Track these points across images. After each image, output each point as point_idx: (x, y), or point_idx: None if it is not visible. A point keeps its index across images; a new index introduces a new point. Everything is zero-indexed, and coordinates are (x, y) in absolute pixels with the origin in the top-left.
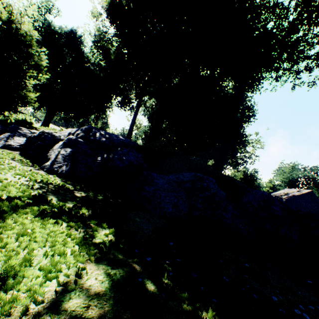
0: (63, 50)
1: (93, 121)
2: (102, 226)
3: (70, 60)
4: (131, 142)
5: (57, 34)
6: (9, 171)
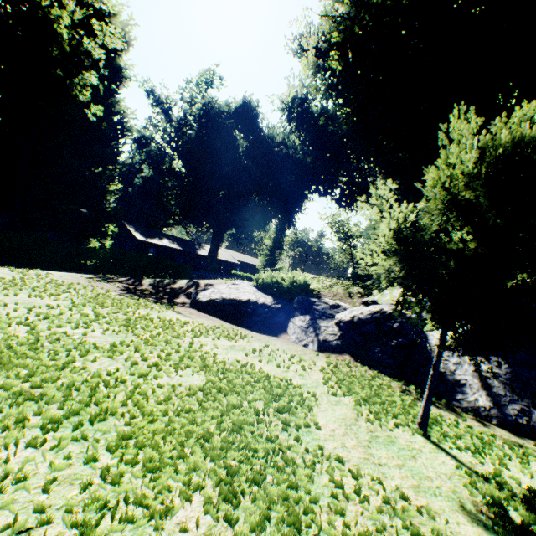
0: (235, 136)
1: (276, 232)
2: None
3: (242, 148)
4: None
5: (223, 114)
6: None
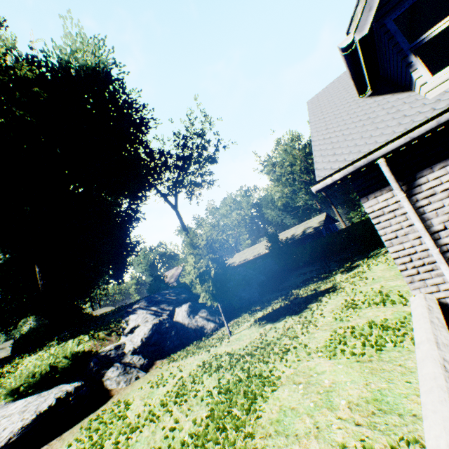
0: None
1: None
2: (290, 292)
3: None
4: (182, 288)
5: None
6: (247, 320)
